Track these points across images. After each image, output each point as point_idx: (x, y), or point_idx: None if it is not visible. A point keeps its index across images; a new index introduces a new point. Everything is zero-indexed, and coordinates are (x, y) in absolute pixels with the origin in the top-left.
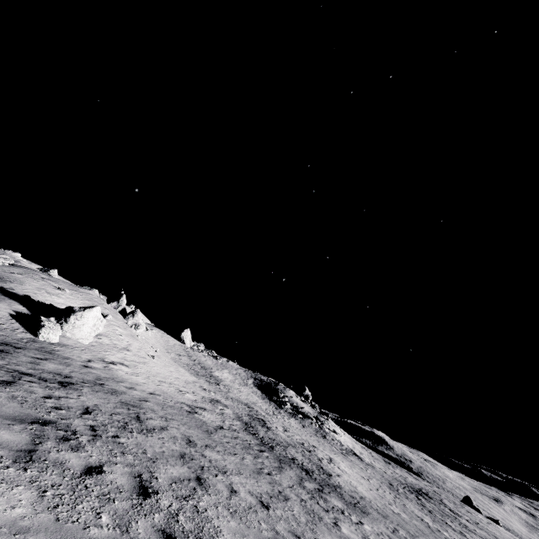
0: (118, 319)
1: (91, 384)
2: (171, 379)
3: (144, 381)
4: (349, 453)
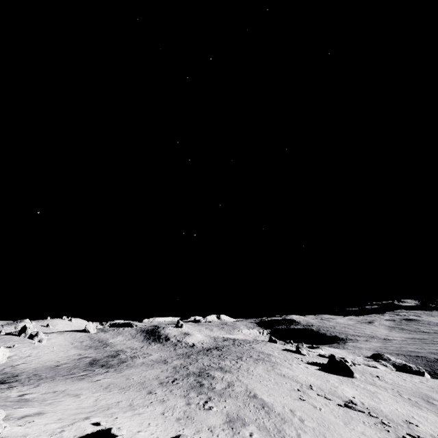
0: (25, 343)
1: (1, 374)
2: (55, 359)
3: (34, 365)
4: (186, 347)
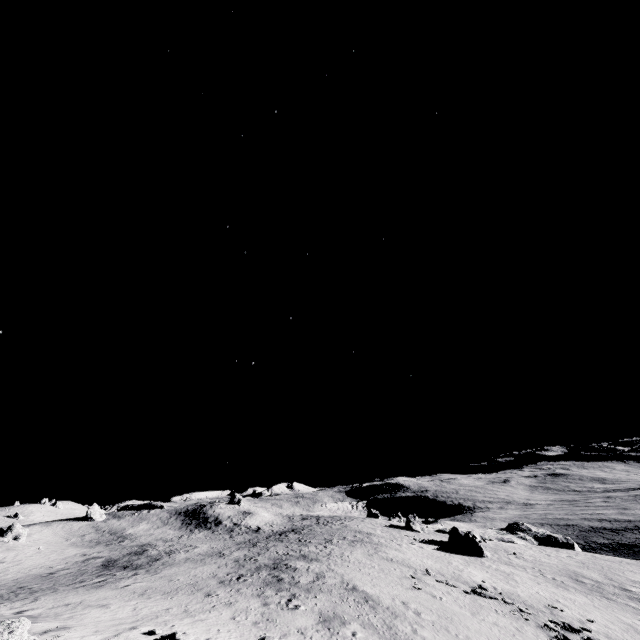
0: None
1: None
2: (45, 563)
3: (13, 575)
4: (248, 532)
